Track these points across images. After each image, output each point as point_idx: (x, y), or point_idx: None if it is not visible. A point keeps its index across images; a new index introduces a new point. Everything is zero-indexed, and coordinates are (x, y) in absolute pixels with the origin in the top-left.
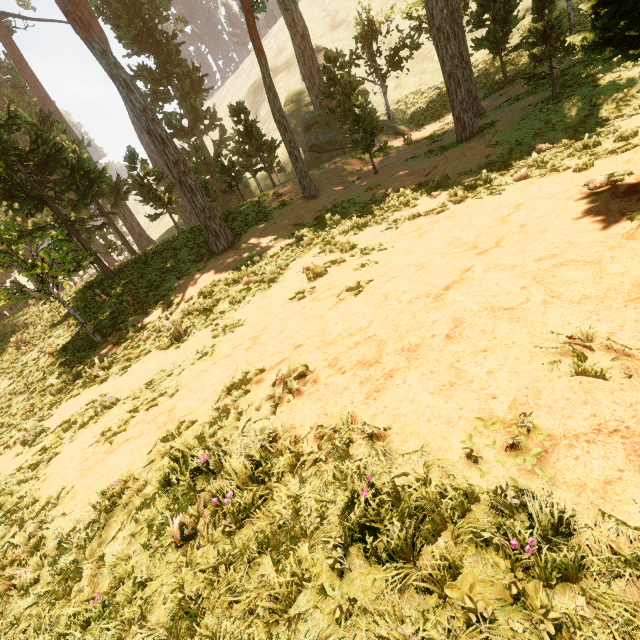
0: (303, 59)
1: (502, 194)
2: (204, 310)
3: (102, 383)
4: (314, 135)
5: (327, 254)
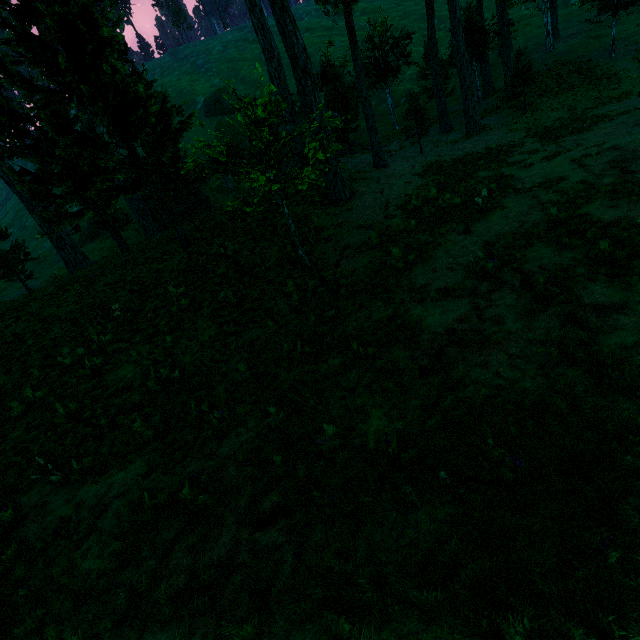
0: (279, 80)
1: (593, 130)
2: (453, 205)
3: (431, 258)
4: (300, 143)
5: (512, 166)
